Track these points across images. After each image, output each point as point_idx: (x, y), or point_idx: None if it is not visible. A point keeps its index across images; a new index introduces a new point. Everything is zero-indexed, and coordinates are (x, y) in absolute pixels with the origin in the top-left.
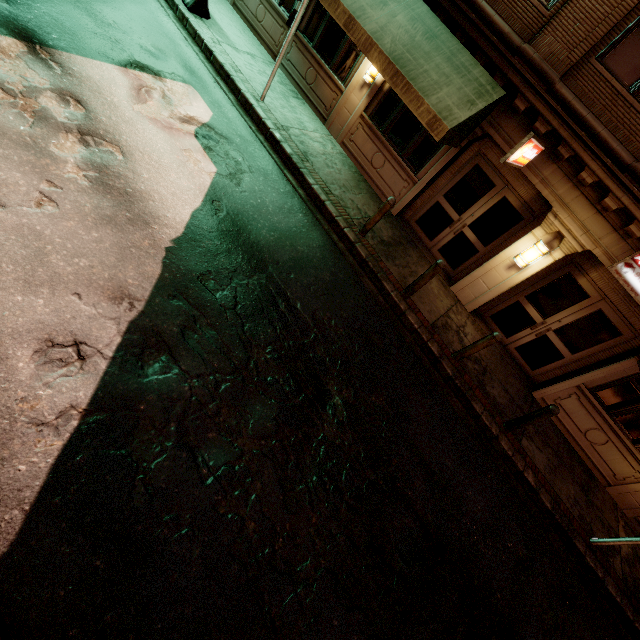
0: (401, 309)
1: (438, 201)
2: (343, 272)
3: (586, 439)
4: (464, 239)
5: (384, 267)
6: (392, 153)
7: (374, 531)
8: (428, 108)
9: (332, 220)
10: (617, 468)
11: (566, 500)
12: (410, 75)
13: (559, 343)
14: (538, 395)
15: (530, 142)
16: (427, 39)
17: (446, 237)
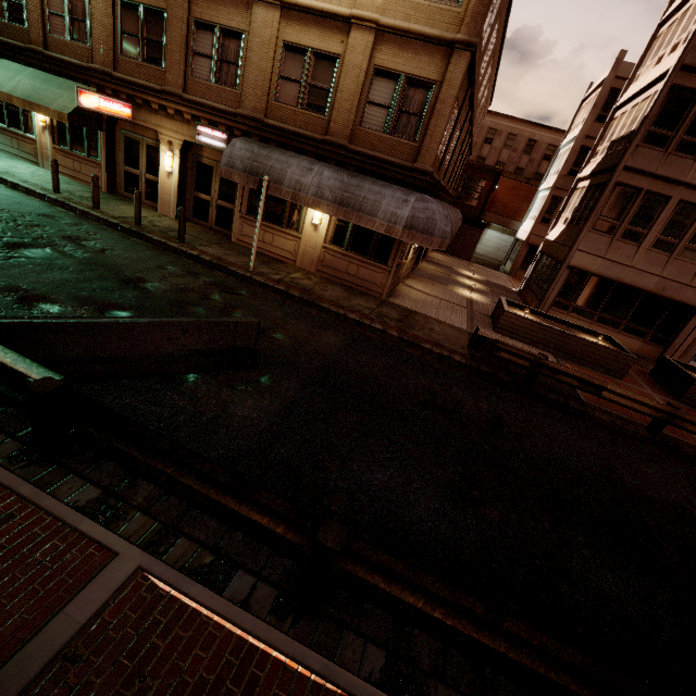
0: (87, 212)
1: (125, 170)
2: (30, 203)
3: (267, 244)
4: (150, 182)
5: (76, 202)
6: (81, 157)
7: (7, 246)
8: (53, 110)
9: (29, 191)
10: (288, 248)
11: (234, 261)
12: (37, 101)
13: (225, 204)
14: (234, 239)
15: (87, 93)
16: (44, 84)
17: (143, 188)
